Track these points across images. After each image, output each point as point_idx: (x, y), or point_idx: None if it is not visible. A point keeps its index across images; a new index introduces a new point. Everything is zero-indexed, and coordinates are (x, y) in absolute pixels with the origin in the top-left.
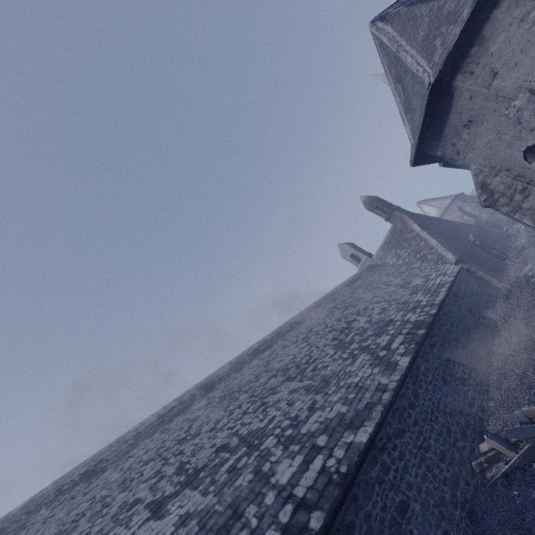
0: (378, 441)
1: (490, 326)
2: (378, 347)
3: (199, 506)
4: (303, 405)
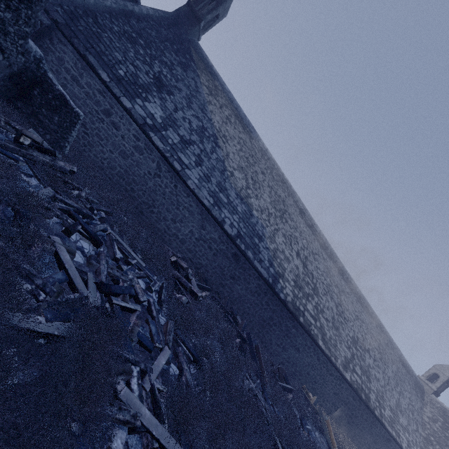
0: (317, 348)
1: (363, 448)
2: (354, 365)
3: (300, 272)
4: (328, 315)
